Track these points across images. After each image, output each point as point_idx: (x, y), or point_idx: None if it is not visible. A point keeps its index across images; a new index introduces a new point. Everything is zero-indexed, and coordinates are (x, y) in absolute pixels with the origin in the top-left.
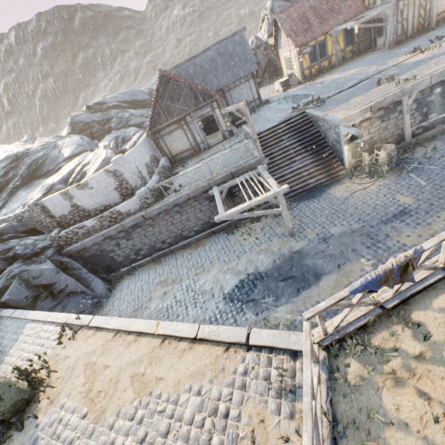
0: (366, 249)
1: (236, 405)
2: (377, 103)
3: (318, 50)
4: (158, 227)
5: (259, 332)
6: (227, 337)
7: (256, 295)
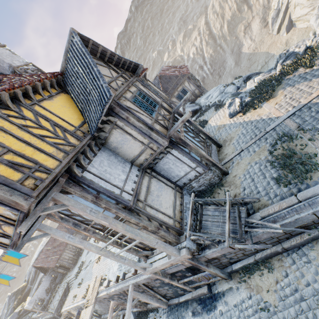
0: None
1: None
2: (66, 310)
3: None
4: None
5: None
6: None
7: None
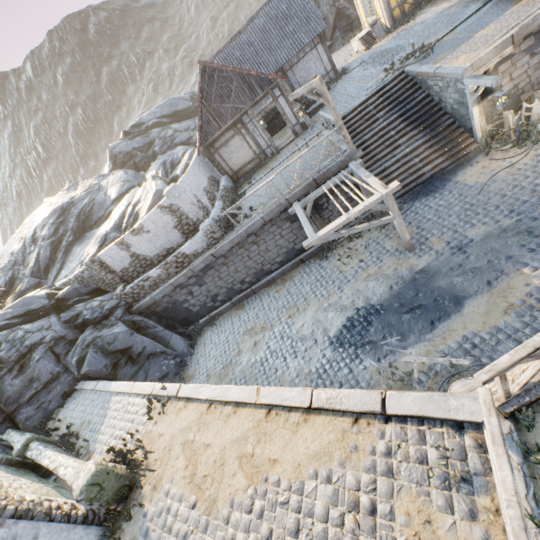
0: (529, 254)
1: (383, 498)
2: (523, 27)
3: None
4: (233, 265)
5: (398, 397)
6: (353, 405)
7: (374, 336)
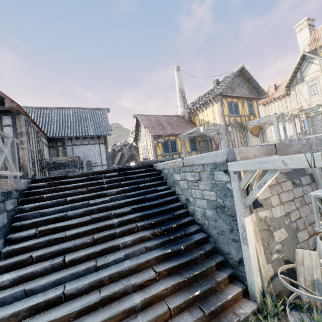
0: None
1: None
2: (282, 144)
3: (170, 145)
4: None
5: None
6: None
7: None
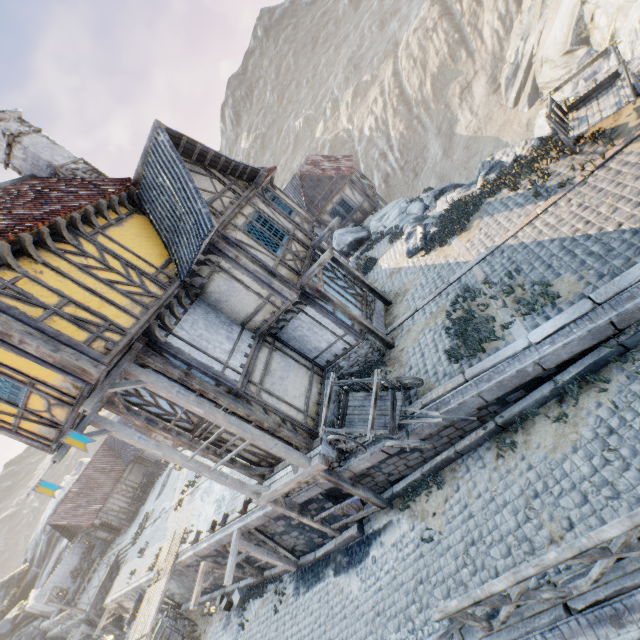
0: None
1: None
2: (115, 599)
3: None
4: None
5: None
6: None
7: None
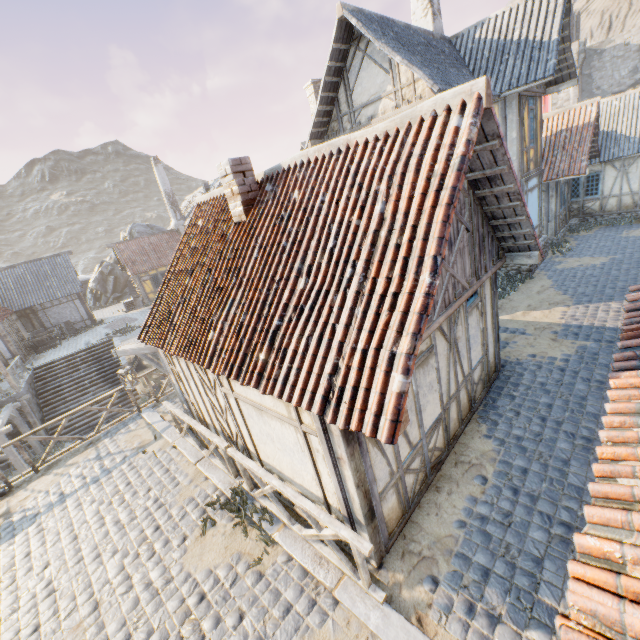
0: None
1: None
2: None
3: (162, 278)
4: None
5: None
6: None
7: None
